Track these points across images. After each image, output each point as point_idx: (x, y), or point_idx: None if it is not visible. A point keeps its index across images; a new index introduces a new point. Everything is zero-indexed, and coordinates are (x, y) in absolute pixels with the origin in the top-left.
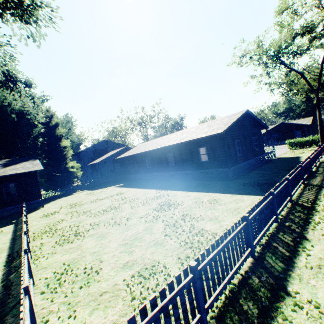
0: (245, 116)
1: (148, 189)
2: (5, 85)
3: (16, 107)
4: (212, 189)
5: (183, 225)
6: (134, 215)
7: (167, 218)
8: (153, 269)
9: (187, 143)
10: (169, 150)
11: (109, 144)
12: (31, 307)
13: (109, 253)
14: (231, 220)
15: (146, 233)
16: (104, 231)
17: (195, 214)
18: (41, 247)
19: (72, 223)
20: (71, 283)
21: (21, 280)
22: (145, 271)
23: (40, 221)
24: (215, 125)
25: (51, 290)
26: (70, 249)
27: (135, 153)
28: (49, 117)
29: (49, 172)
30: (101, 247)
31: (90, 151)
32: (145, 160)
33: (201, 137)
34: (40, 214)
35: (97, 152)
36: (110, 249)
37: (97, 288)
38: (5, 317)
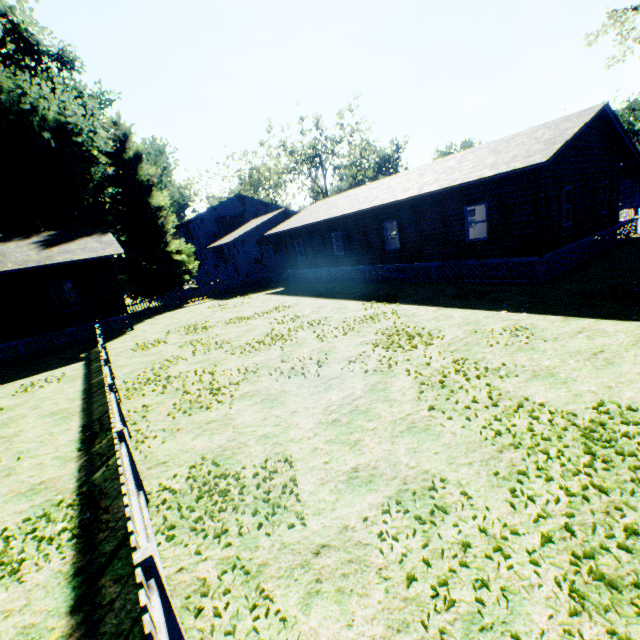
0: (594, 123)
1: (343, 299)
2: (18, 65)
3: (50, 116)
4: (502, 304)
5: (465, 386)
6: (331, 355)
7: (416, 367)
8: (433, 497)
9: (437, 196)
10: (389, 214)
11: (247, 205)
12: (164, 603)
13: (302, 442)
14: (598, 381)
15: (375, 400)
16: (272, 388)
17: (487, 362)
18: (146, 415)
19: (197, 366)
20: (231, 511)
21: (117, 488)
22: (413, 500)
23: (132, 359)
24: (516, 147)
25: (190, 525)
26: (208, 424)
27: (310, 221)
28: (121, 139)
29: (135, 262)
30: (278, 426)
31: (209, 220)
32: (330, 238)
33: (482, 178)
34: (129, 344)
35: (224, 221)
36: (300, 433)
37: (302, 534)
38: (99, 579)
